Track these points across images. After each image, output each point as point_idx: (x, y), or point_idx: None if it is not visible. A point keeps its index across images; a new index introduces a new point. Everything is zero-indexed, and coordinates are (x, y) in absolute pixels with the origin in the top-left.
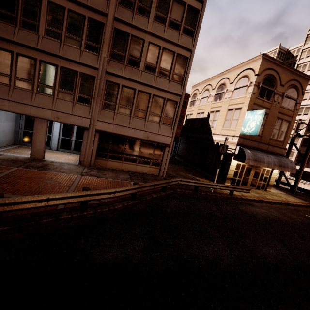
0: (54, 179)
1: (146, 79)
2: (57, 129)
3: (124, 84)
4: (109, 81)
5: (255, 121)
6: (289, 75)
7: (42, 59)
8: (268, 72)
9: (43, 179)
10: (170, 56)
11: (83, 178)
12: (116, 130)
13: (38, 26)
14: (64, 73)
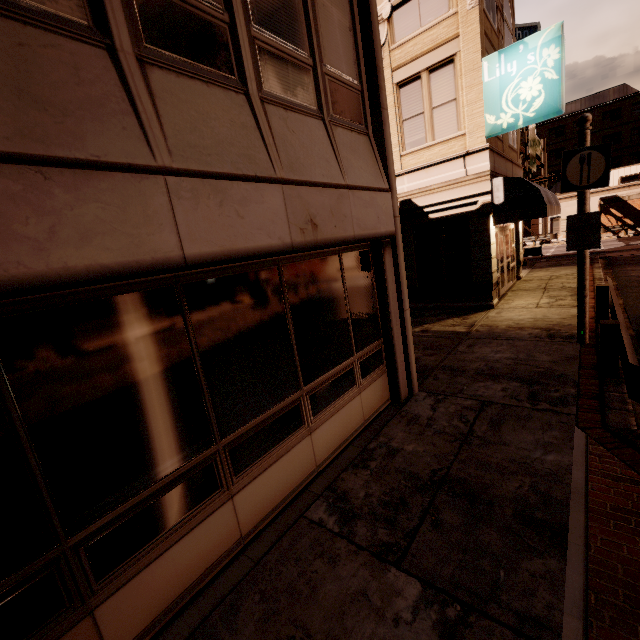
0: None
1: None
2: None
3: None
4: None
5: (534, 74)
6: None
7: None
8: None
9: None
10: None
11: None
12: (10, 231)
13: None
14: None
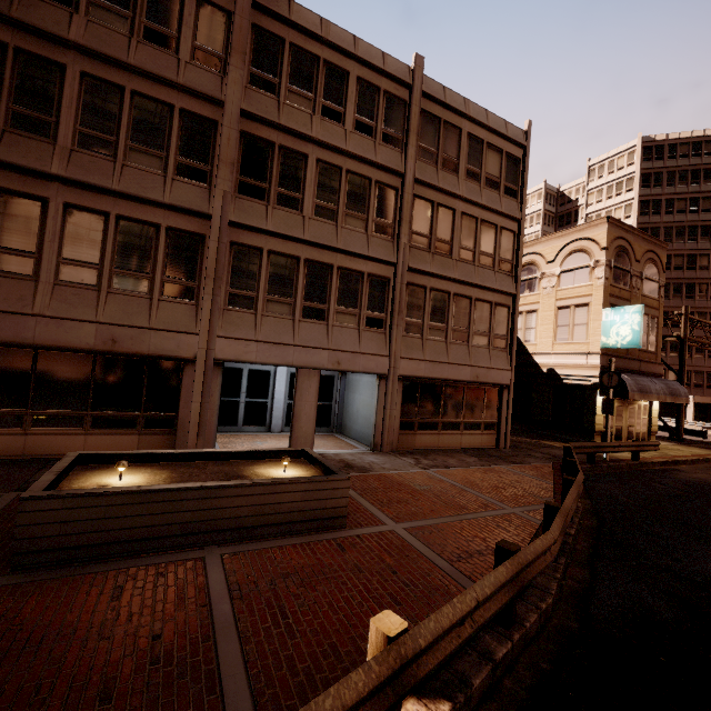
0: (418, 483)
1: (464, 274)
2: (281, 385)
3: (433, 285)
4: (410, 283)
5: (627, 324)
6: (643, 245)
7: (309, 257)
8: (617, 244)
9: (408, 486)
10: (491, 232)
11: (438, 473)
12: (430, 371)
13: (303, 201)
14: (342, 279)
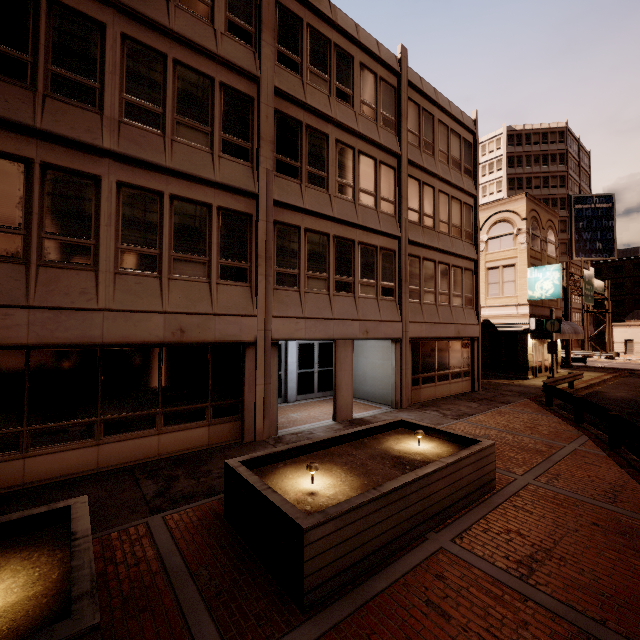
0: (474, 434)
1: (444, 244)
2: (293, 356)
3: (424, 255)
4: (409, 254)
5: (549, 280)
6: (546, 215)
7: (336, 234)
8: (532, 215)
9: None
10: (458, 207)
11: (472, 421)
12: (429, 331)
13: (328, 180)
14: (362, 253)
